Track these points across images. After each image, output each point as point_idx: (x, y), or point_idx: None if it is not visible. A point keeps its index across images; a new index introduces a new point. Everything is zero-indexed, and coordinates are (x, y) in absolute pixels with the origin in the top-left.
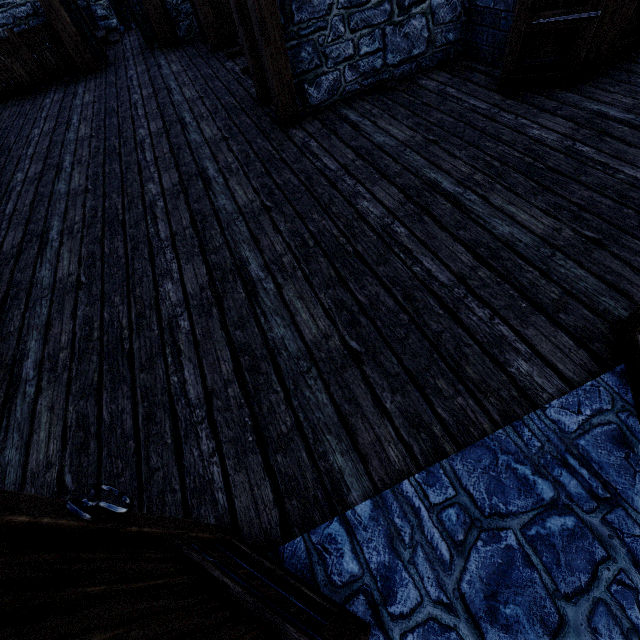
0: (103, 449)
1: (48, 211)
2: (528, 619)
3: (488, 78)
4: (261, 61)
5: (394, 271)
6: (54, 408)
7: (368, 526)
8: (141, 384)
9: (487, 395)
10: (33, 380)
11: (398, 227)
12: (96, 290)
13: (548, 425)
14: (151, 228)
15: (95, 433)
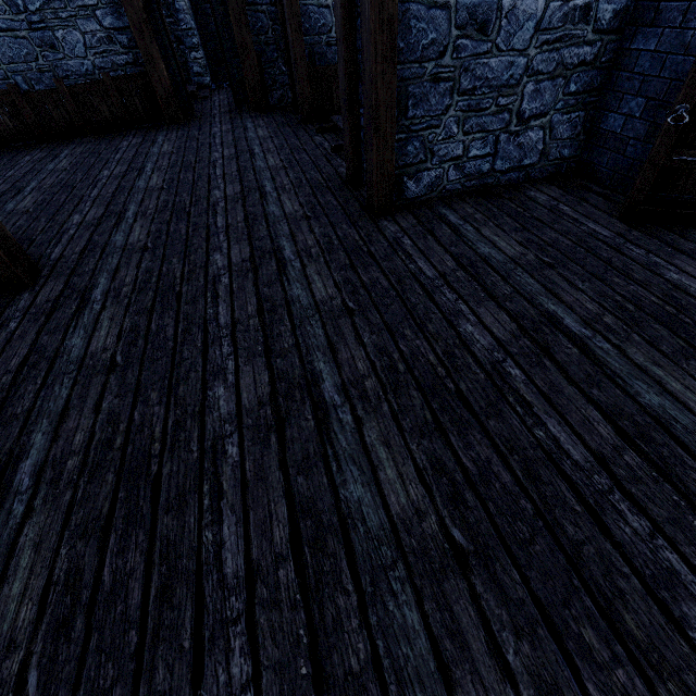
0: (92, 635)
1: (98, 264)
2: None
3: (607, 202)
4: (360, 146)
5: (509, 430)
6: (42, 545)
7: None
8: (163, 533)
9: (663, 675)
10: (25, 493)
11: (512, 367)
12: (131, 377)
13: None
14: (210, 308)
15: (87, 603)
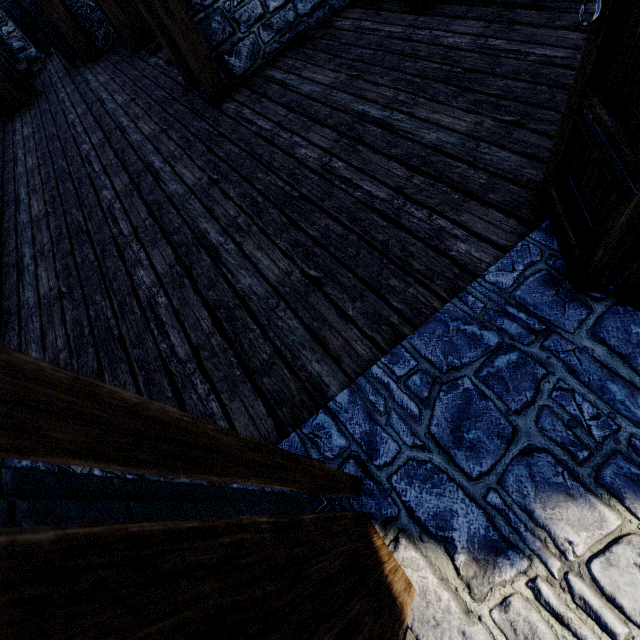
0: None
1: (17, 242)
2: (487, 437)
3: (399, 2)
4: (177, 45)
5: (338, 202)
6: None
7: (348, 409)
8: (136, 358)
9: (434, 280)
10: None
11: (336, 163)
12: (78, 295)
13: (488, 288)
14: (114, 229)
15: None
